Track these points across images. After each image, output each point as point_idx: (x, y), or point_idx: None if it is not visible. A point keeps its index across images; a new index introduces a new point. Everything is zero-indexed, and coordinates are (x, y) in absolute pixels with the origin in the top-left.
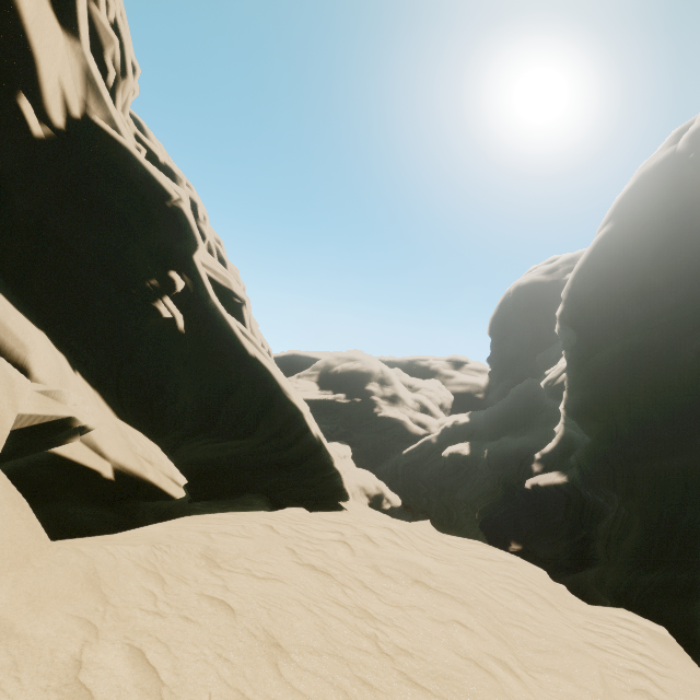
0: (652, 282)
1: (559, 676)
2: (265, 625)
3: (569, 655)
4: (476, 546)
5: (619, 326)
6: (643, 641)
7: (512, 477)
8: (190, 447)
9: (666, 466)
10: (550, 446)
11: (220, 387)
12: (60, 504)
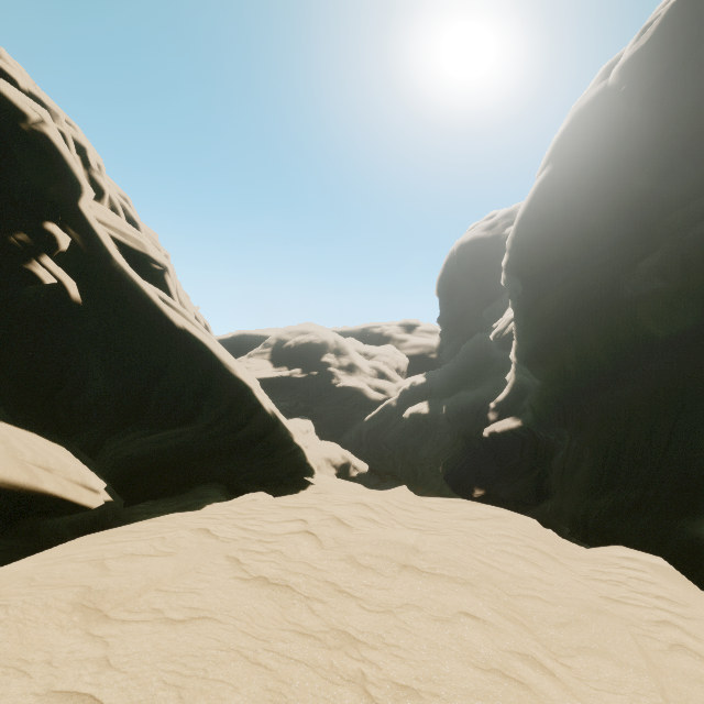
0: (590, 223)
1: (594, 655)
2: None
3: (594, 621)
4: (460, 505)
5: (562, 270)
6: (652, 580)
7: (470, 428)
8: (120, 444)
9: (611, 397)
10: (503, 394)
11: (144, 369)
12: None
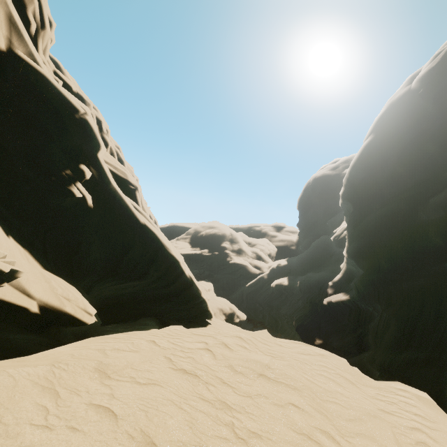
0: (398, 171)
1: (366, 438)
2: (142, 426)
3: (370, 421)
4: (299, 345)
5: (379, 200)
6: (415, 404)
7: (315, 297)
8: (102, 288)
9: (410, 286)
10: (338, 277)
11: (120, 246)
12: (1, 333)
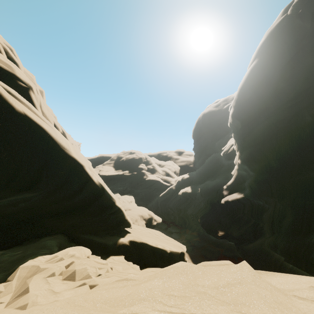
0: (281, 86)
1: None
2: None
3: None
4: None
5: (264, 113)
6: None
7: (214, 199)
8: None
9: (303, 178)
10: (231, 181)
11: None
12: None
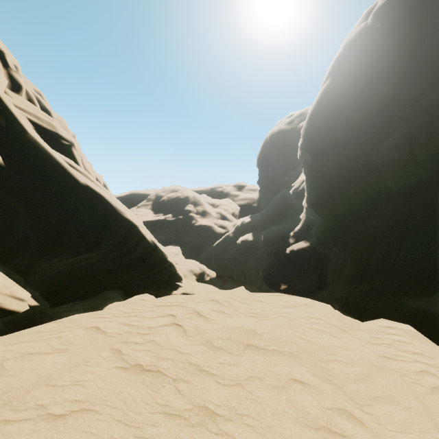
0: (354, 117)
1: (386, 403)
2: None
3: (380, 376)
4: (280, 297)
5: (335, 148)
6: (408, 341)
7: (278, 248)
8: (46, 266)
9: (364, 227)
10: (298, 227)
11: (58, 213)
12: None
